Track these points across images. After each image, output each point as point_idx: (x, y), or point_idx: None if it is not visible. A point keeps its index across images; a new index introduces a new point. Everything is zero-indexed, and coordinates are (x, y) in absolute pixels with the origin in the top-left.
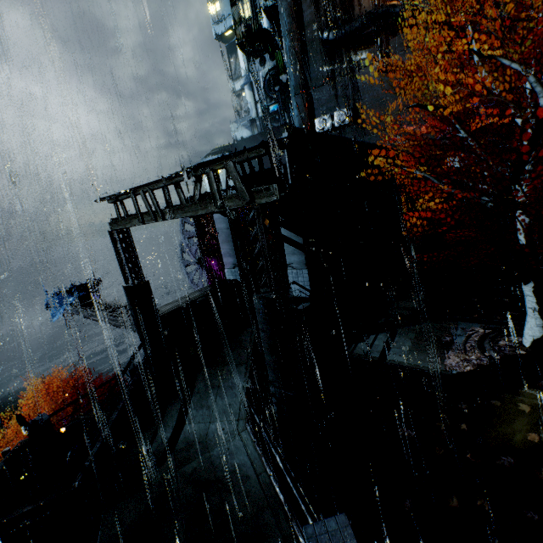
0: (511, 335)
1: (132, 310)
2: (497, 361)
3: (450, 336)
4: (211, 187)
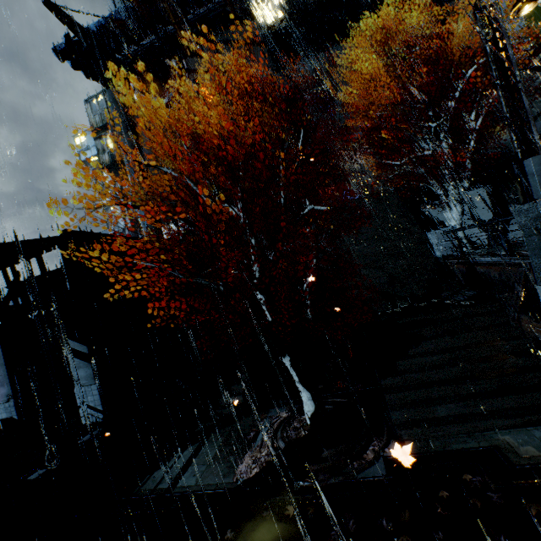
0: (304, 413)
1: None
2: (282, 451)
3: (255, 430)
4: None
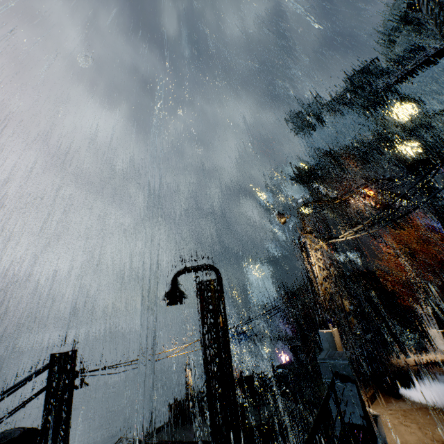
0: None
1: (301, 334)
2: None
3: None
4: (345, 291)
